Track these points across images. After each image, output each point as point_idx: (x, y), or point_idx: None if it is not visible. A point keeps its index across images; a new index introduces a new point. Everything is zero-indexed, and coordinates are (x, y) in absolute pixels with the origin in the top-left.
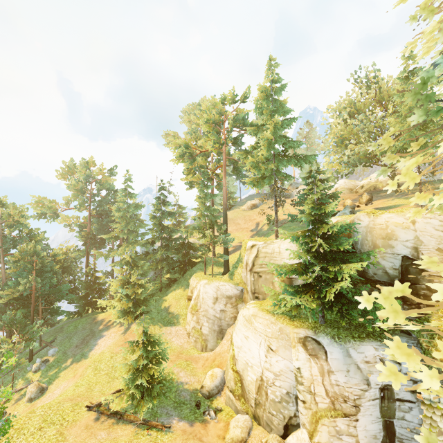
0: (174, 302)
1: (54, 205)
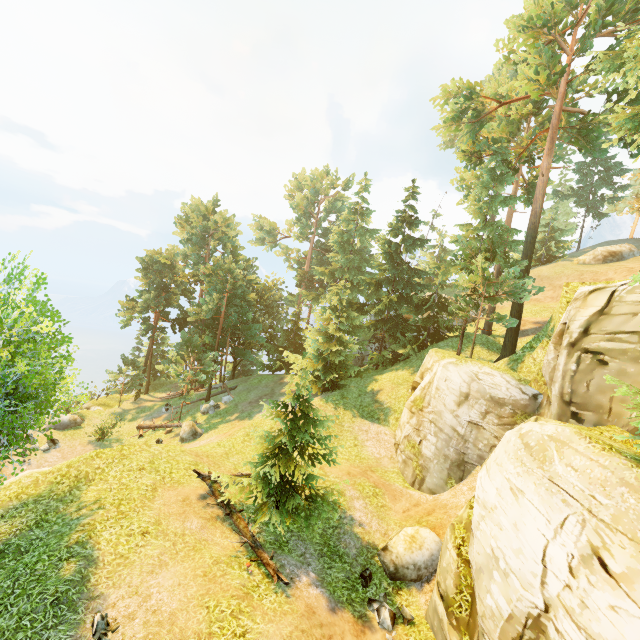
0: (389, 386)
1: (273, 229)
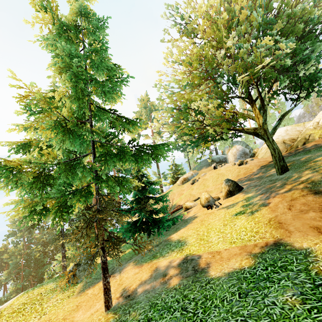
0: None
1: None
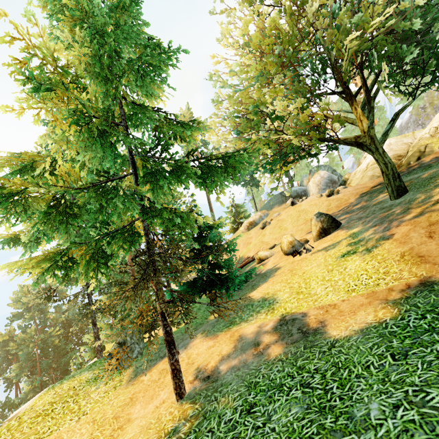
0: None
1: None
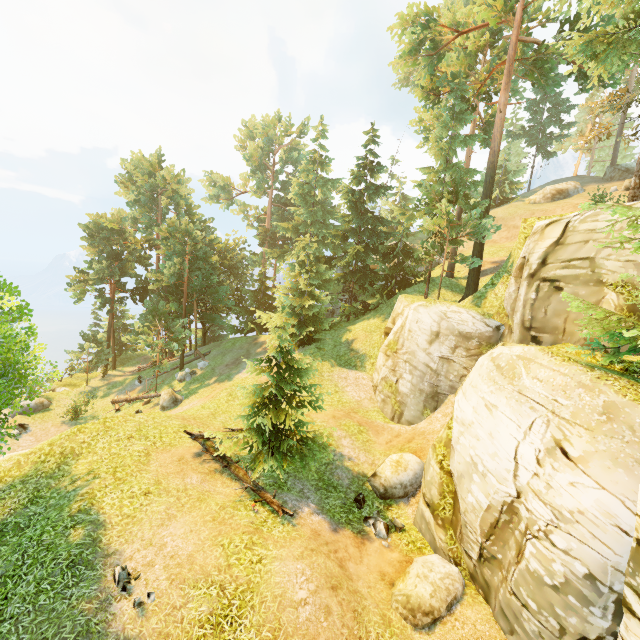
0: (363, 335)
1: (227, 184)
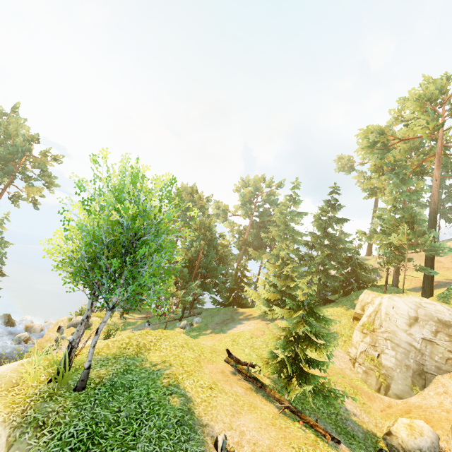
0: (332, 317)
1: (226, 209)
